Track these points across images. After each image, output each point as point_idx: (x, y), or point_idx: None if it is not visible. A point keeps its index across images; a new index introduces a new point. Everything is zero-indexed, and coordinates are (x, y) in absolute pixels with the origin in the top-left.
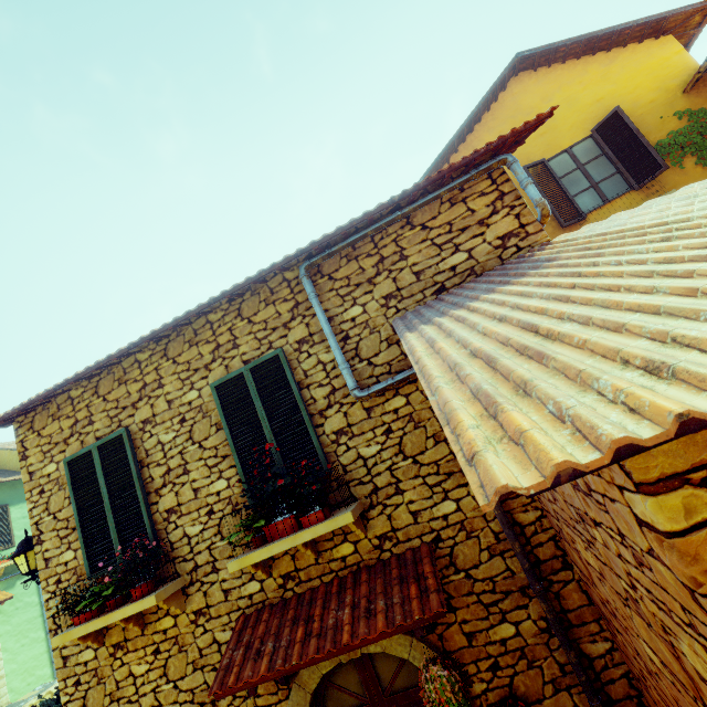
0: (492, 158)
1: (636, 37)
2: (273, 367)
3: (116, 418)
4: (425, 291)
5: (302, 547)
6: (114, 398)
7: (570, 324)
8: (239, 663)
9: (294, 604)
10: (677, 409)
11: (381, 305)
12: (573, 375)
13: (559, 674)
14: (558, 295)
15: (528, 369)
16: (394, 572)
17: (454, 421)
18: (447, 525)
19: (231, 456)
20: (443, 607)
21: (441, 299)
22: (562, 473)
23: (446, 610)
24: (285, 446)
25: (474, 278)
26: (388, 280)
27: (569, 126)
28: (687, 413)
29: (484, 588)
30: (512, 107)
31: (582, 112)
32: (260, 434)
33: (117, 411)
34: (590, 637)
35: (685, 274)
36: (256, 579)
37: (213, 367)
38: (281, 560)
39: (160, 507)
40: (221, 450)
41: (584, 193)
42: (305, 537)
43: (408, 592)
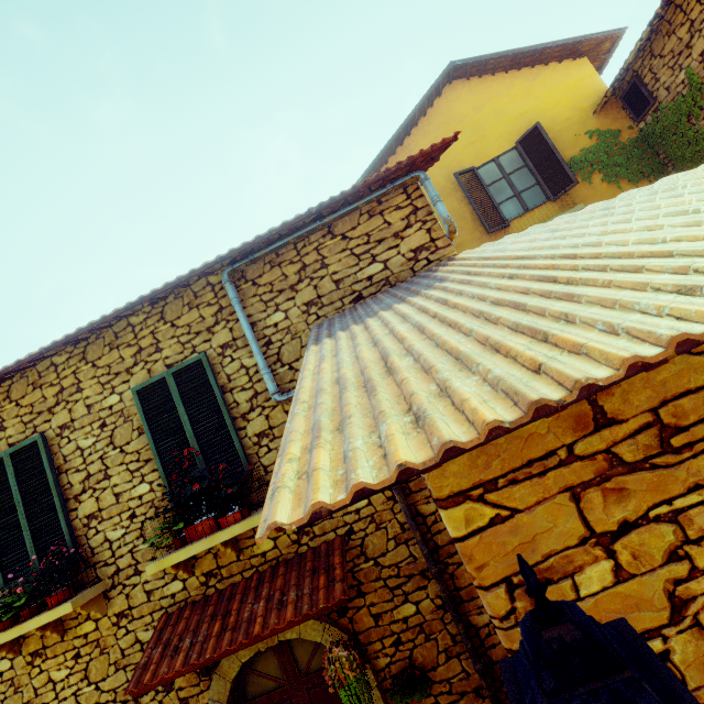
0: (407, 173)
1: (556, 56)
2: (196, 371)
3: (31, 423)
4: (344, 299)
5: (221, 546)
6: (28, 403)
7: (409, 358)
8: (156, 661)
9: (215, 600)
10: (401, 459)
11: (303, 311)
12: (376, 415)
13: (451, 644)
14: (419, 324)
15: (359, 403)
16: (308, 565)
17: (284, 453)
18: (360, 518)
19: (154, 460)
20: (345, 594)
21: (356, 309)
22: (323, 509)
23: (348, 597)
24: (208, 449)
25: (388, 289)
26: (309, 287)
27: (497, 136)
28: (405, 464)
29: (390, 573)
30: (446, 114)
31: (509, 124)
32: (182, 438)
33: (32, 416)
34: (477, 610)
35: (494, 320)
36: (179, 578)
37: (135, 371)
38: (203, 559)
39: (80, 513)
40: (143, 454)
41: (509, 202)
42: (222, 537)
43: (317, 583)
